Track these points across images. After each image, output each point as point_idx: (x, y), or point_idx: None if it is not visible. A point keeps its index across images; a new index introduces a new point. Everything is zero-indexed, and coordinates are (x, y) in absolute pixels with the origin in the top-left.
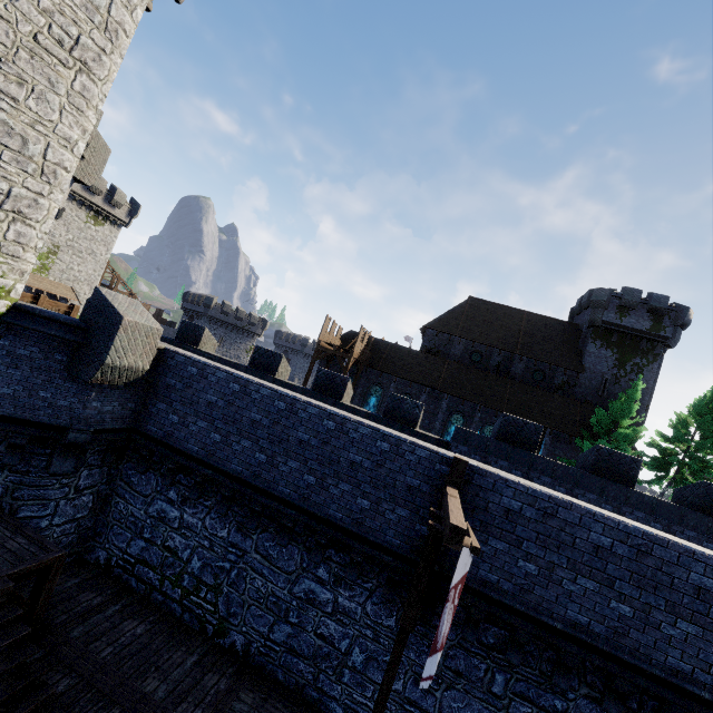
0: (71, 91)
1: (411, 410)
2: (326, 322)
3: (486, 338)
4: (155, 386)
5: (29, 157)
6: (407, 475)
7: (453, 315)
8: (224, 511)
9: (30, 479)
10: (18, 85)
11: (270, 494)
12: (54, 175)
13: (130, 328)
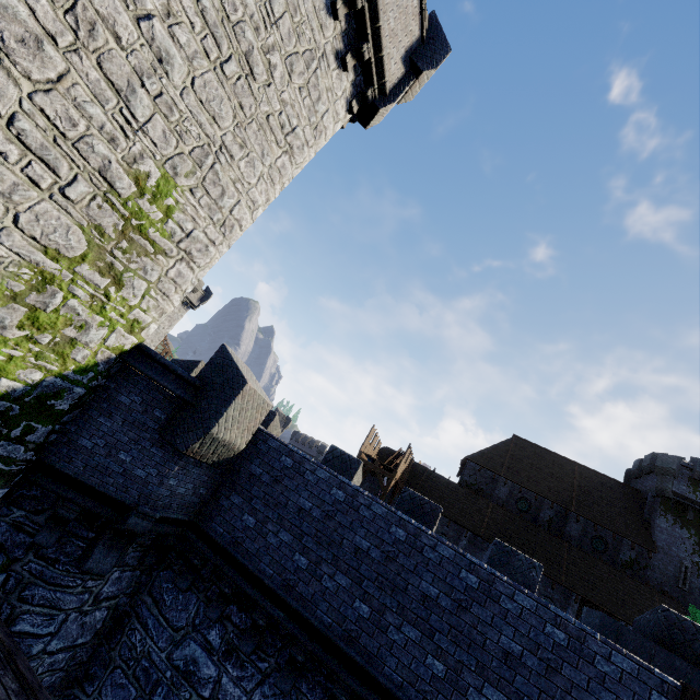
0: (273, 165)
1: (525, 570)
2: (371, 433)
3: (535, 484)
4: (235, 471)
5: (220, 207)
6: (601, 699)
7: (498, 452)
8: (287, 688)
9: (53, 572)
10: (240, 147)
11: (369, 676)
12: (230, 229)
13: (248, 395)
